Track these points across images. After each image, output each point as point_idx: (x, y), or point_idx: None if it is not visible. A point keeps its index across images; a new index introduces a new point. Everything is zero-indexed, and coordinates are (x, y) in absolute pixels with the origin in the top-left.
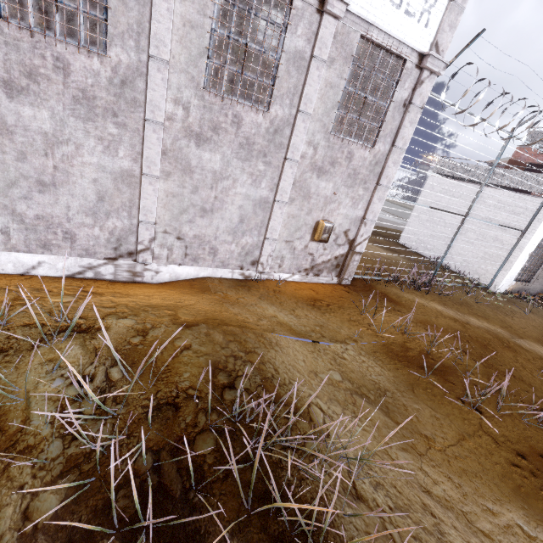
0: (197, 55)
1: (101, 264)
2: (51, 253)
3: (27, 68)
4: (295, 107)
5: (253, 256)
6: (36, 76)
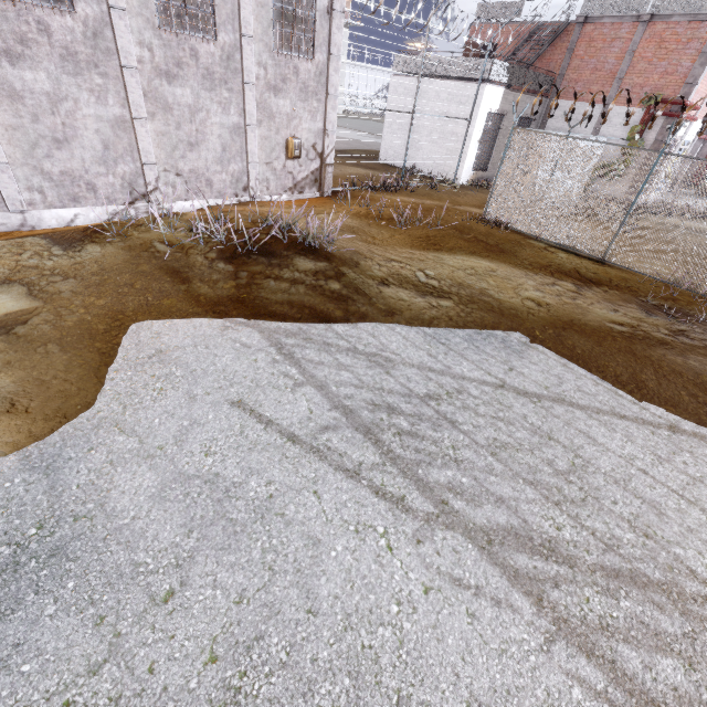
0: None
1: (123, 209)
2: (81, 205)
3: (18, 35)
4: (238, 31)
5: (243, 183)
6: (27, 42)
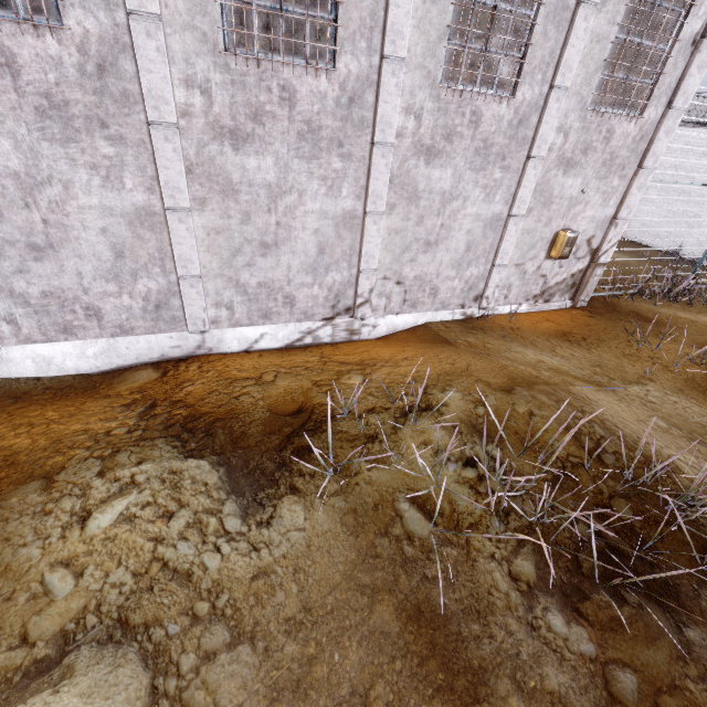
0: (436, 40)
1: (319, 326)
2: (271, 322)
3: (253, 108)
4: (548, 82)
5: (476, 290)
6: (261, 117)
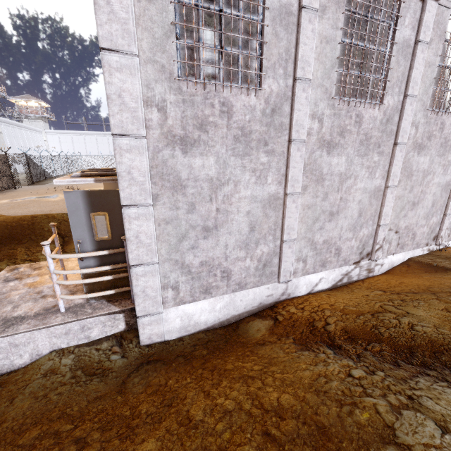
0: (428, 86)
1: (352, 269)
2: (325, 269)
3: (341, 128)
4: None
5: (434, 232)
6: (343, 133)
